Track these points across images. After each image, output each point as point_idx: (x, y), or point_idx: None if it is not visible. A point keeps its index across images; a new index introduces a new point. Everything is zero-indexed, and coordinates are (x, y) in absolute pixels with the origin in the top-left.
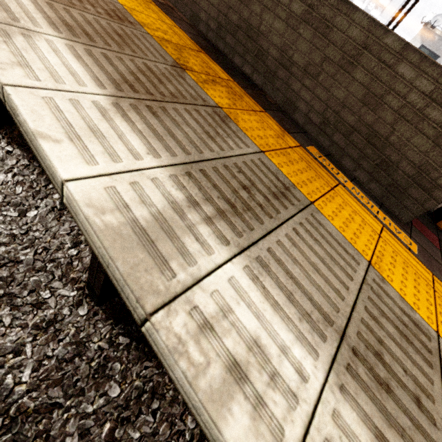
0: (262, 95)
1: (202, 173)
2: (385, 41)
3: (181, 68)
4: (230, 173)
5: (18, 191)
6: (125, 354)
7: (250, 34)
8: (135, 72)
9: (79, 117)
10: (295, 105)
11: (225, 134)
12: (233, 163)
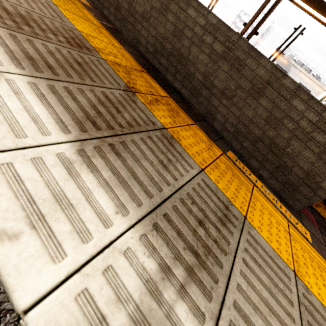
0: (189, 107)
1: (166, 219)
2: (283, 81)
3: (132, 91)
4: (186, 207)
5: None
6: None
7: (180, 60)
8: (96, 104)
9: (42, 184)
10: (214, 116)
11: (174, 158)
12: (186, 193)
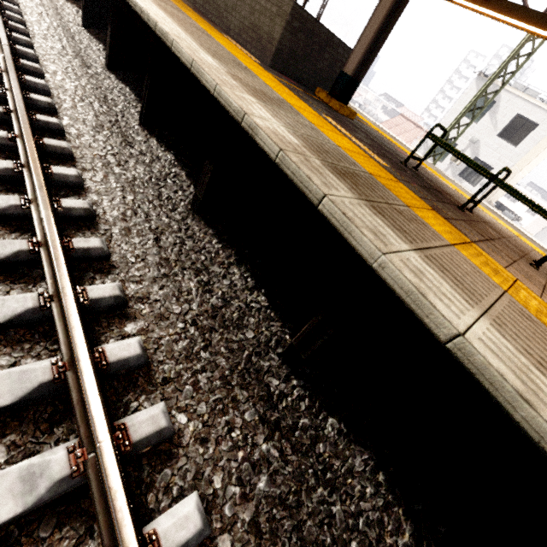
0: (214, 25)
1: None
2: None
3: None
4: None
5: (87, 42)
6: (114, 80)
7: (214, 0)
8: None
9: None
10: (230, 28)
11: None
12: None
